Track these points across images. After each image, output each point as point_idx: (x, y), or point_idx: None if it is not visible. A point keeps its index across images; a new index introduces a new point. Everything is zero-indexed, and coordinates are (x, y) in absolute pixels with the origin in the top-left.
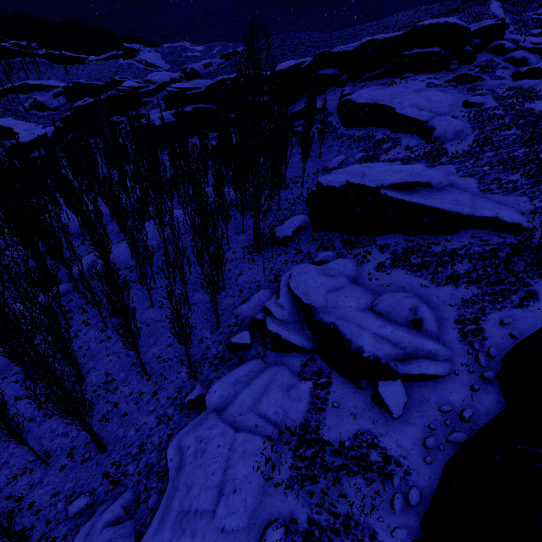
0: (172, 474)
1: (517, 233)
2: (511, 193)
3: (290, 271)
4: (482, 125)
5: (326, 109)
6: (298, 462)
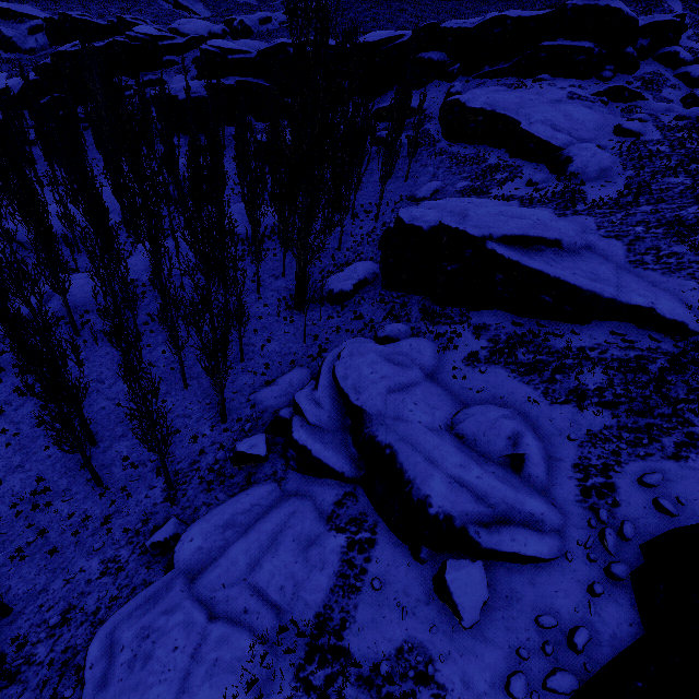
0: (87, 695)
1: (679, 336)
2: (673, 272)
3: (339, 347)
4: (638, 164)
5: (424, 111)
6: (300, 694)
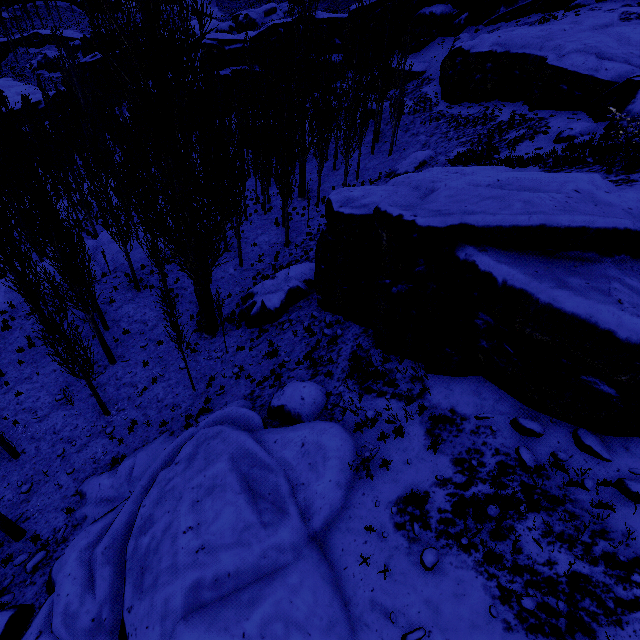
0: None
1: None
2: None
3: (197, 426)
4: None
5: (423, 73)
6: None
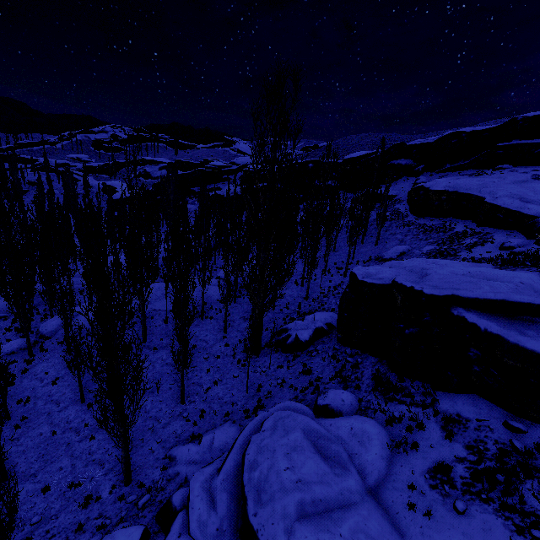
0: None
1: None
2: None
3: (268, 411)
4: None
5: (395, 196)
6: None
